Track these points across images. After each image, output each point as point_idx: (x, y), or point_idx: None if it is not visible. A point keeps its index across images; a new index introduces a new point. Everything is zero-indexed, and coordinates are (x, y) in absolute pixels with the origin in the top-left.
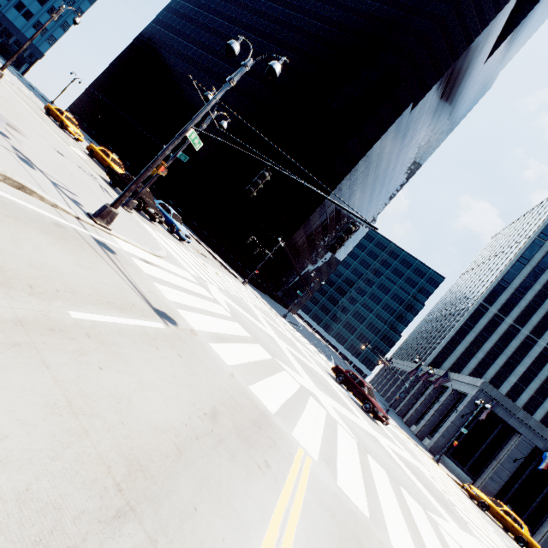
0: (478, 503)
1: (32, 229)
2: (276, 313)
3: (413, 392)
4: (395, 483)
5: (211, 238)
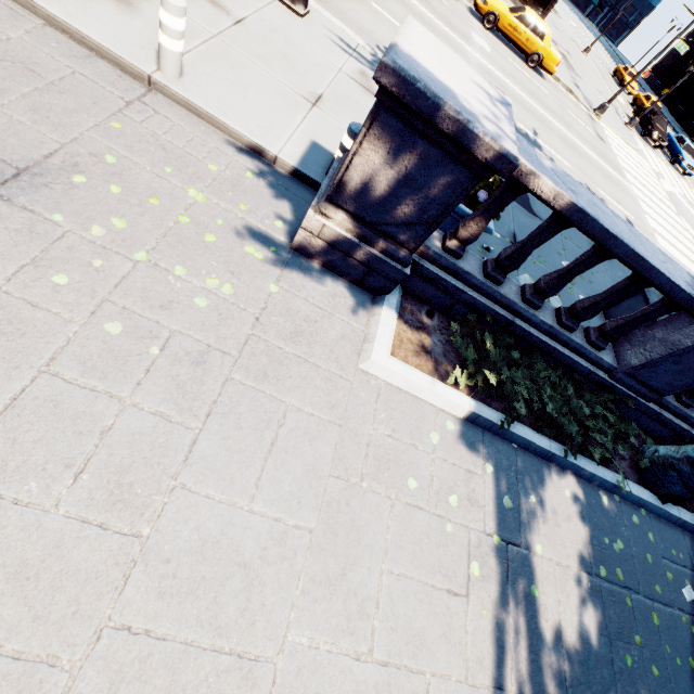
0: None
1: (568, 100)
2: None
3: None
4: None
5: None
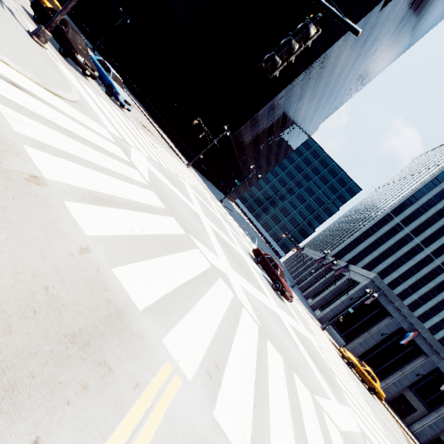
0: (347, 362)
1: None
2: (213, 197)
3: (315, 275)
4: (289, 370)
5: (164, 120)
